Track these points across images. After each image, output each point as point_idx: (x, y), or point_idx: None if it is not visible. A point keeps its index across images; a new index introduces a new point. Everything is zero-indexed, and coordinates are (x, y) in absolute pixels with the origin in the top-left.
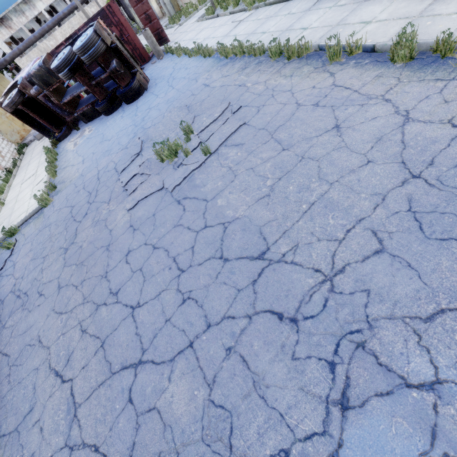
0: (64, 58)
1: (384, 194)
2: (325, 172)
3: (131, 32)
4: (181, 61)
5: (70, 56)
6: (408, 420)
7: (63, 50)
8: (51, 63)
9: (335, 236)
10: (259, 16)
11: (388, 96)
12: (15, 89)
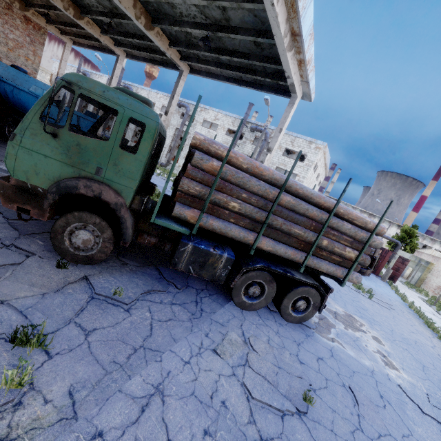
0: None
1: (404, 335)
2: (397, 326)
3: (384, 263)
4: (390, 289)
5: None
6: (368, 324)
7: None
8: None
9: (384, 323)
10: None
11: (436, 346)
12: None
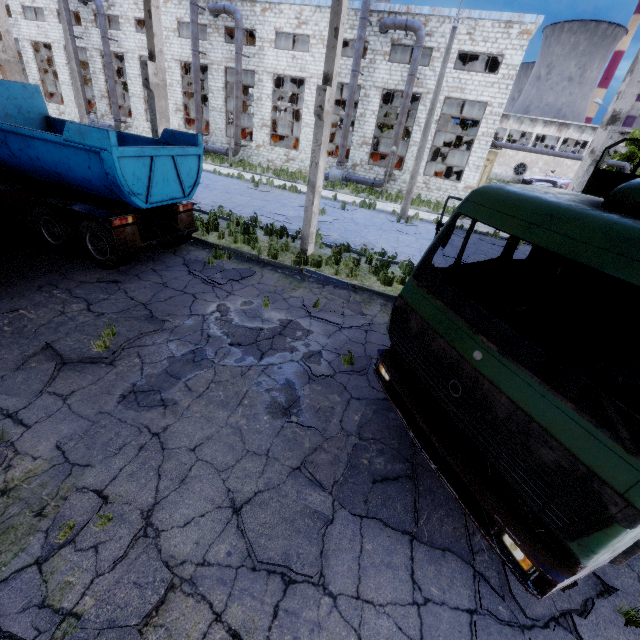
0: None
1: None
2: None
3: None
4: None
5: None
6: None
7: None
8: None
9: None
10: None
11: None
12: (548, 183)
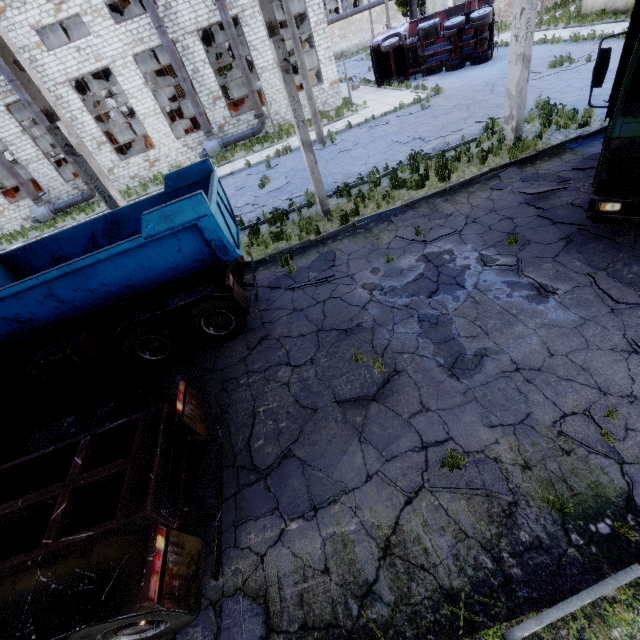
0: (461, 22)
1: None
2: None
3: None
4: None
5: (463, 22)
6: None
7: (455, 18)
8: (443, 24)
9: None
10: (597, 28)
11: None
12: (393, 38)
